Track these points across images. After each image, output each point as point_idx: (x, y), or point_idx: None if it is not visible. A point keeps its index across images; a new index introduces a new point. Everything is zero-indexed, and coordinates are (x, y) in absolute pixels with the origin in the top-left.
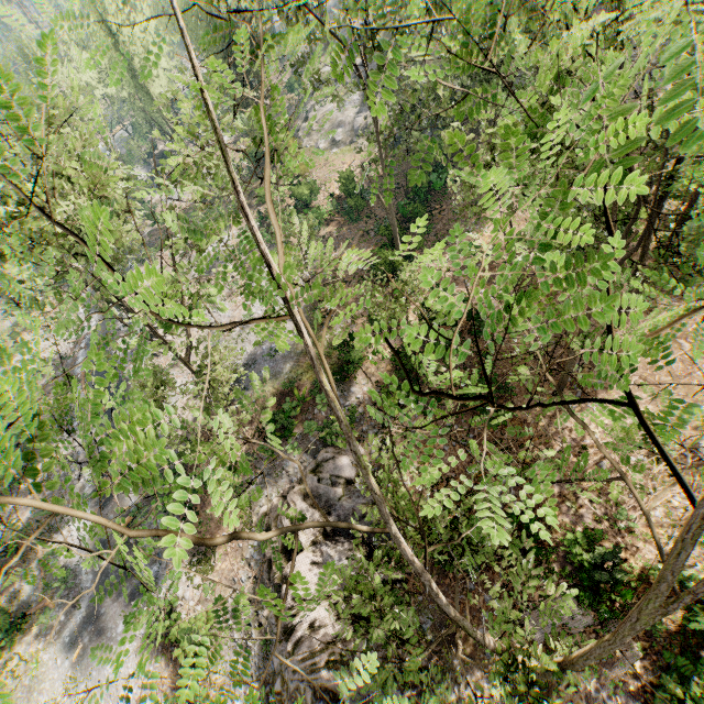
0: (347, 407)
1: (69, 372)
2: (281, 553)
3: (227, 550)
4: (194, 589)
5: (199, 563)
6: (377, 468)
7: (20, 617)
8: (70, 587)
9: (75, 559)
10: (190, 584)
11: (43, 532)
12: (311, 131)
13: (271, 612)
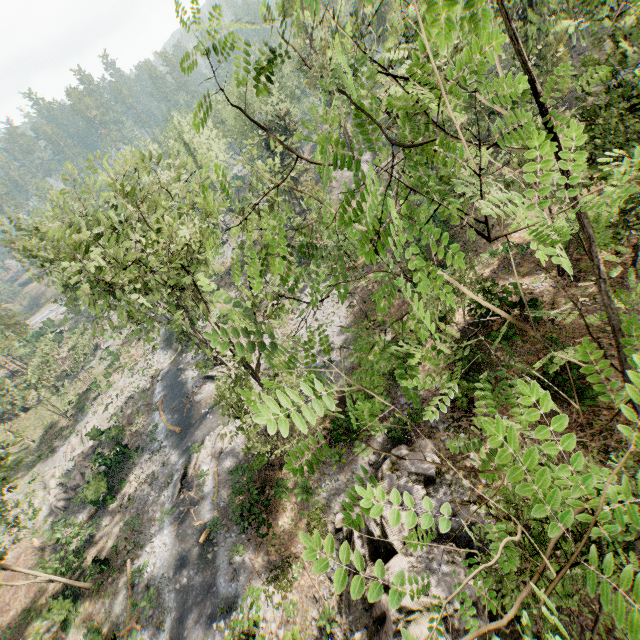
0: (410, 405)
1: (149, 401)
2: (368, 560)
3: (304, 563)
4: (274, 608)
5: (277, 579)
6: (456, 463)
7: (110, 638)
8: (154, 607)
9: (158, 576)
10: (270, 603)
11: (129, 550)
12: (332, 188)
13: (362, 634)
